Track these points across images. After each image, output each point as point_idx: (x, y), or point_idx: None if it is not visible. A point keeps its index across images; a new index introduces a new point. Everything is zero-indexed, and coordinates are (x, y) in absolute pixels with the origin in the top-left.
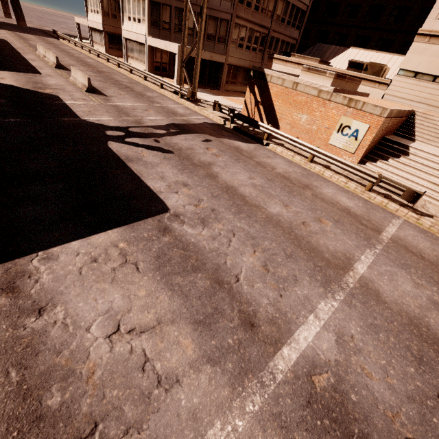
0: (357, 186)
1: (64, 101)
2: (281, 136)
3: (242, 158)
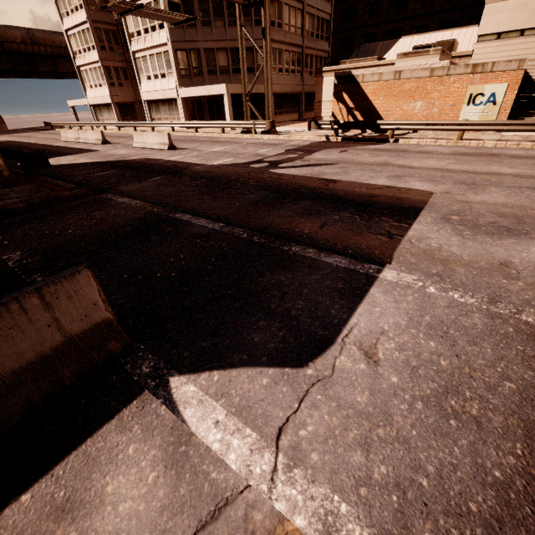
0: (533, 143)
1: (165, 159)
2: (413, 125)
3: (399, 153)
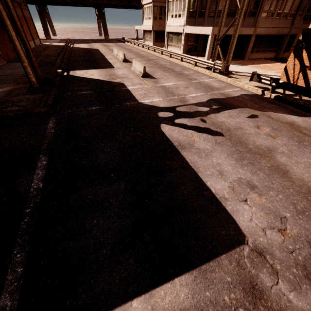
0: None
1: (127, 87)
2: None
3: (306, 138)
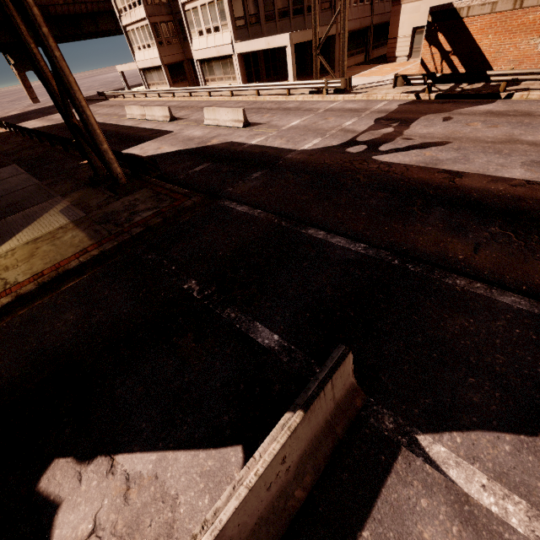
0: None
1: (248, 143)
2: (537, 74)
3: (521, 118)
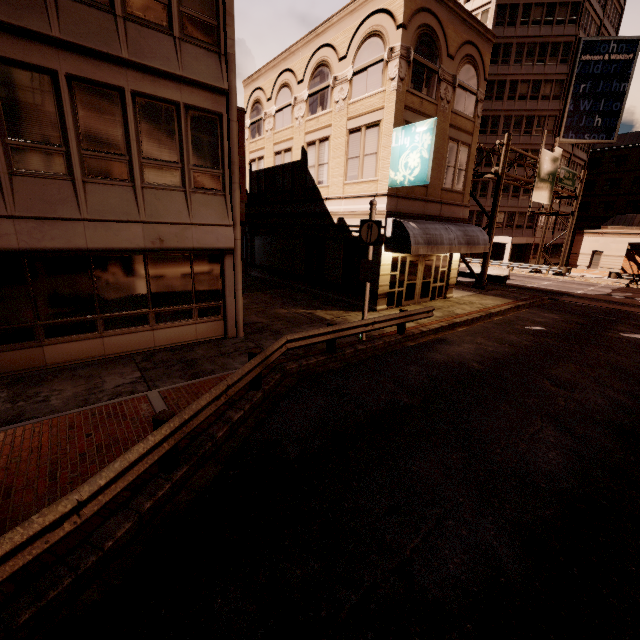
0: None
1: (526, 285)
2: None
3: None
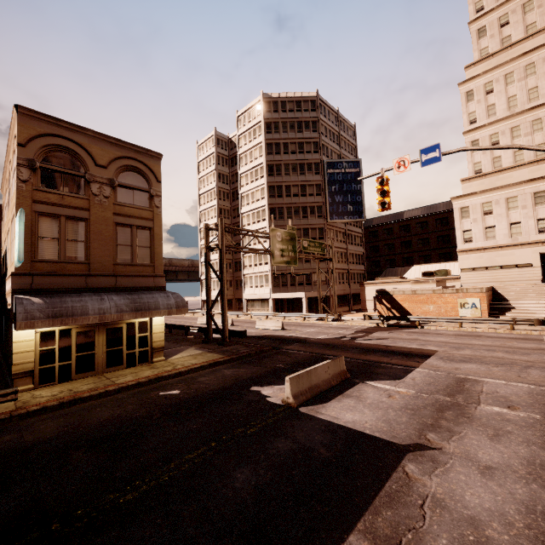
0: (504, 329)
1: (286, 335)
2: (430, 319)
3: (423, 334)
